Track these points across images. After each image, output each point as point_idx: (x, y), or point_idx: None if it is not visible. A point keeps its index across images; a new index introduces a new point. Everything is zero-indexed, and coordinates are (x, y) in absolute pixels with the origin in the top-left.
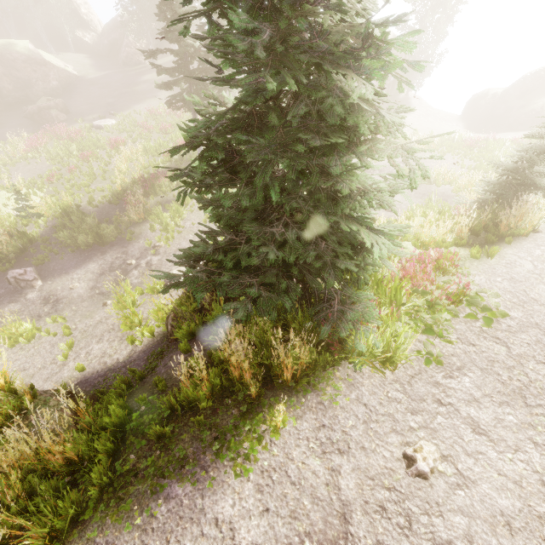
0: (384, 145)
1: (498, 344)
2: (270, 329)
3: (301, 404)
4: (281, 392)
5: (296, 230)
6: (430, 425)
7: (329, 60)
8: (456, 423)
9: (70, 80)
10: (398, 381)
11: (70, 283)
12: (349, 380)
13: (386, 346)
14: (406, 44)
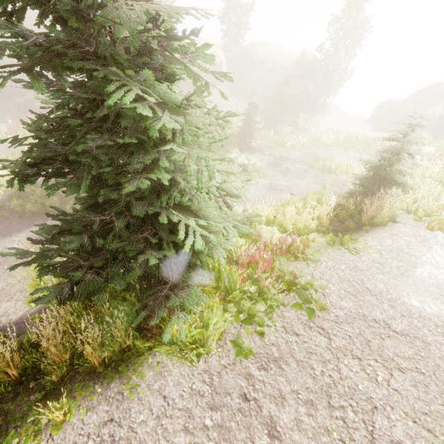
0: (189, 146)
1: (321, 335)
2: (116, 307)
3: (98, 393)
4: (89, 378)
5: (129, 218)
6: (226, 423)
7: (122, 67)
8: (253, 422)
9: None
10: (209, 371)
11: (10, 245)
12: (157, 368)
13: (191, 337)
14: (207, 56)
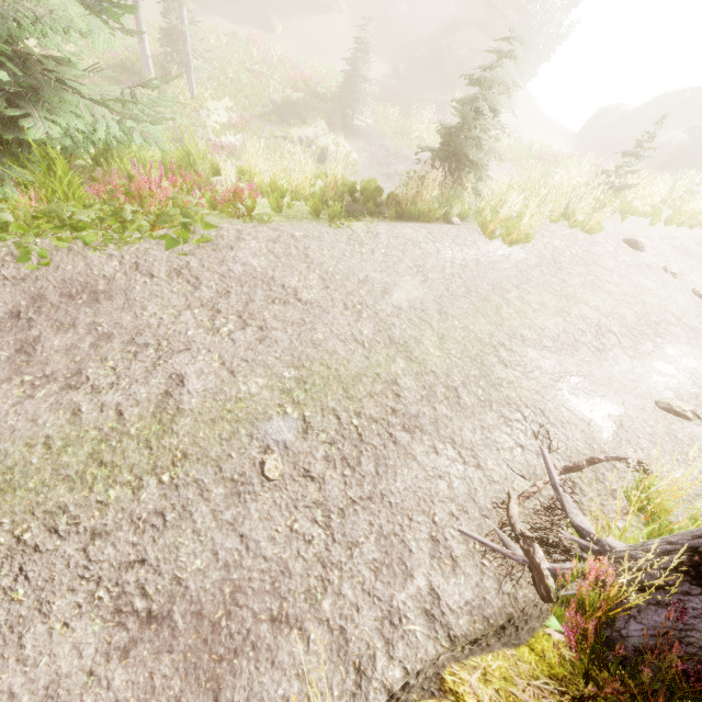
0: None
1: (189, 283)
2: None
3: None
4: None
5: None
6: None
7: None
8: (7, 336)
9: None
10: None
11: None
12: None
13: None
14: None
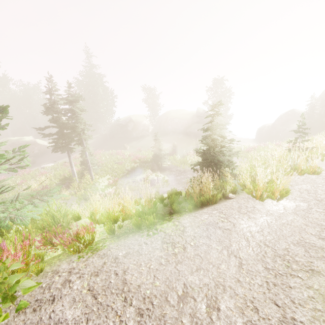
0: None
1: None
2: None
3: None
4: None
5: None
6: None
7: None
8: None
9: (47, 149)
10: None
11: None
12: None
13: None
14: None
